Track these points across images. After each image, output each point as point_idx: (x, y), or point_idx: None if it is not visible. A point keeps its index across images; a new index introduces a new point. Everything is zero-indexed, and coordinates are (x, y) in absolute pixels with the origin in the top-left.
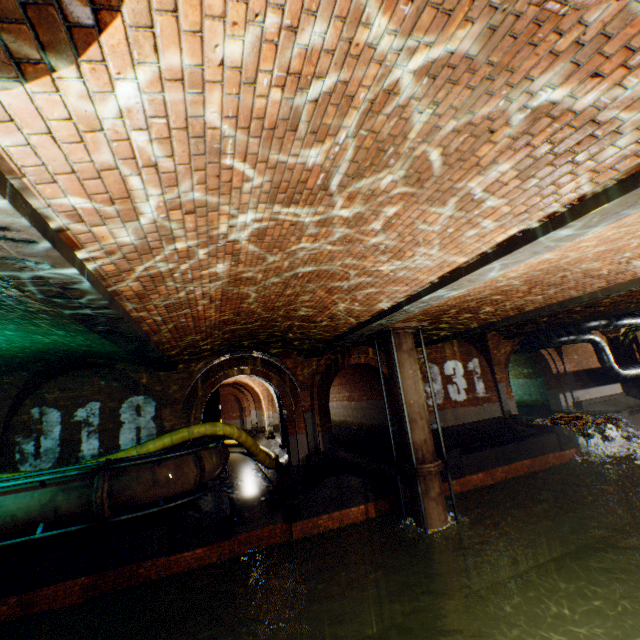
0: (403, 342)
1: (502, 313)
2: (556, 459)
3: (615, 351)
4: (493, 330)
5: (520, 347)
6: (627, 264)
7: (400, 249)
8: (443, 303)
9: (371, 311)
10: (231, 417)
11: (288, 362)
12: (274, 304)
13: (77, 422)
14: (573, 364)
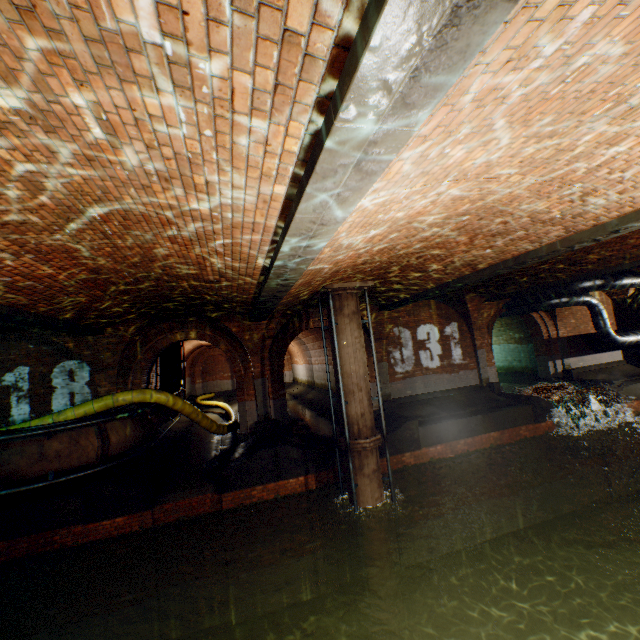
0: (345, 305)
1: (454, 271)
2: (529, 432)
3: (621, 315)
4: (471, 291)
5: (508, 310)
6: (583, 202)
7: (180, 172)
8: (370, 259)
9: (256, 268)
10: (222, 377)
11: (232, 326)
12: (128, 259)
13: (5, 387)
14: (569, 329)
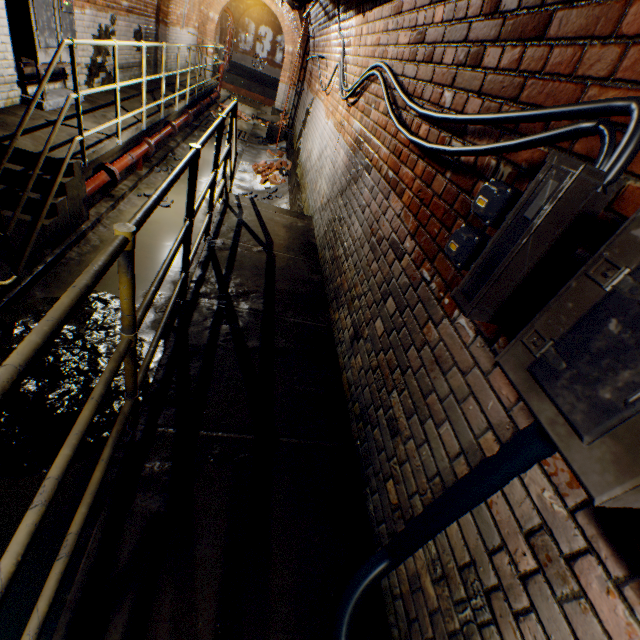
0: None
1: None
2: None
3: None
4: None
5: None
6: None
7: None
8: None
9: None
10: None
11: None
12: None
13: None
14: None
